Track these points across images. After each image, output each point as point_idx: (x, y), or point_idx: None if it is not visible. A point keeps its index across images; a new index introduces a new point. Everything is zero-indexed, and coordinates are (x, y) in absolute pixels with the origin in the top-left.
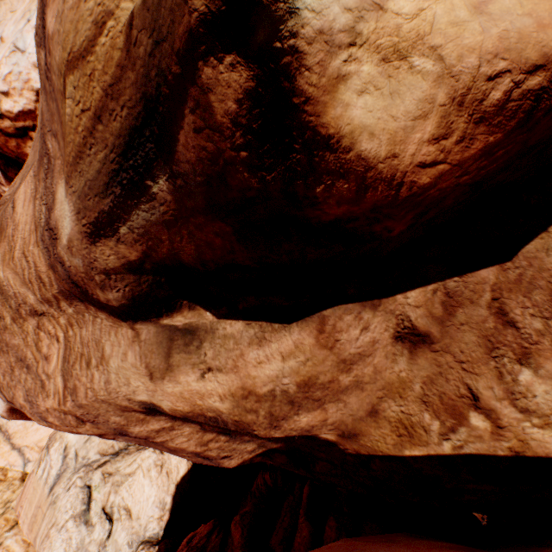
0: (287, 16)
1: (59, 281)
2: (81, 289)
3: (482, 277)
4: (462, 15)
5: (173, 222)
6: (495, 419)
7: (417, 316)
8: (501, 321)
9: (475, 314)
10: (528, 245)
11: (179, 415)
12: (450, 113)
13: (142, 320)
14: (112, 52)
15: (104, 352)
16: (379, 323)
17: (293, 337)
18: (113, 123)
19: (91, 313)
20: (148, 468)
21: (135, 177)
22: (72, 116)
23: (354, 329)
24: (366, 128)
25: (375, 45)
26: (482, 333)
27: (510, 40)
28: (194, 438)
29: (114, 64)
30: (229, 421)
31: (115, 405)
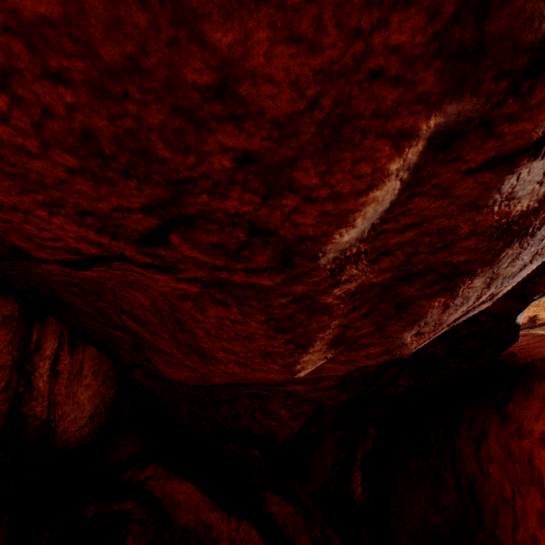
0: None
1: None
2: None
3: None
4: None
5: None
6: None
7: None
8: None
9: None
10: None
11: None
12: None
13: None
14: None
15: None
16: None
17: None
18: None
19: None
20: None
21: None
22: None
23: None
24: None
25: None
26: None
27: None
28: None
29: None
30: None
31: None
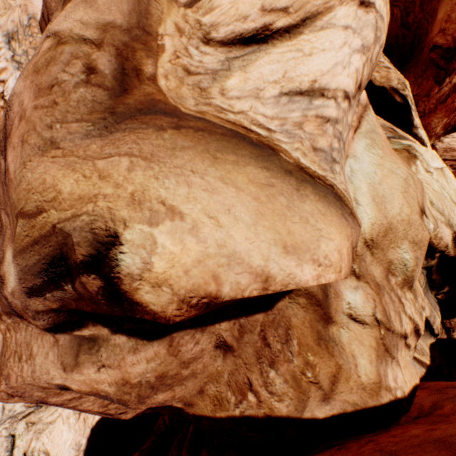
0: (116, 266)
1: (2, 305)
2: (19, 314)
3: (257, 317)
4: (181, 273)
5: (77, 299)
6: (258, 397)
7: (227, 335)
8: (264, 342)
9: (252, 338)
10: (278, 302)
11: (84, 393)
12: (180, 303)
13: (61, 332)
14: (46, 225)
15: (33, 351)
16: (206, 339)
17: (154, 349)
18: (45, 249)
19: (25, 323)
20: (68, 416)
21: (56, 277)
22: (20, 233)
23: (190, 343)
24: (151, 302)
25: (149, 281)
26: (255, 349)
27: (196, 286)
28: (98, 402)
29: (46, 229)
30: (115, 398)
31: (38, 386)
